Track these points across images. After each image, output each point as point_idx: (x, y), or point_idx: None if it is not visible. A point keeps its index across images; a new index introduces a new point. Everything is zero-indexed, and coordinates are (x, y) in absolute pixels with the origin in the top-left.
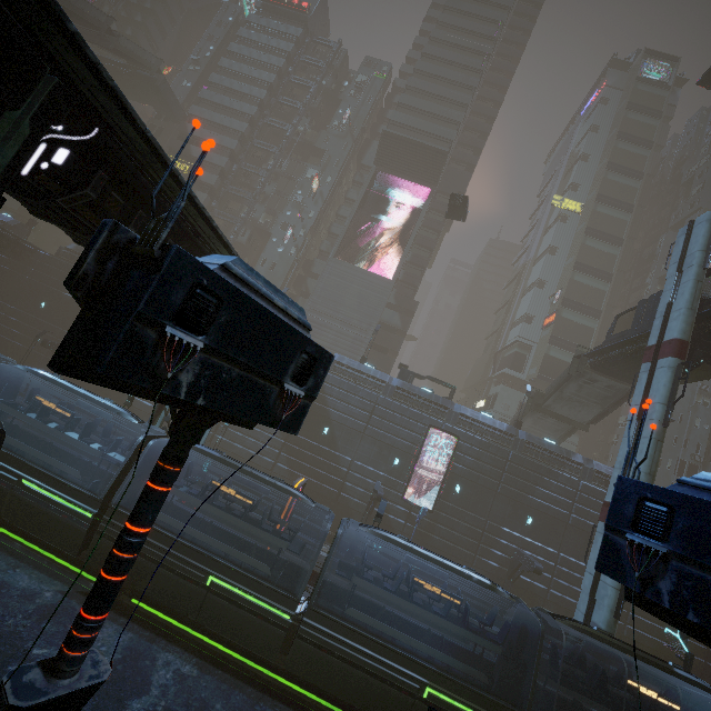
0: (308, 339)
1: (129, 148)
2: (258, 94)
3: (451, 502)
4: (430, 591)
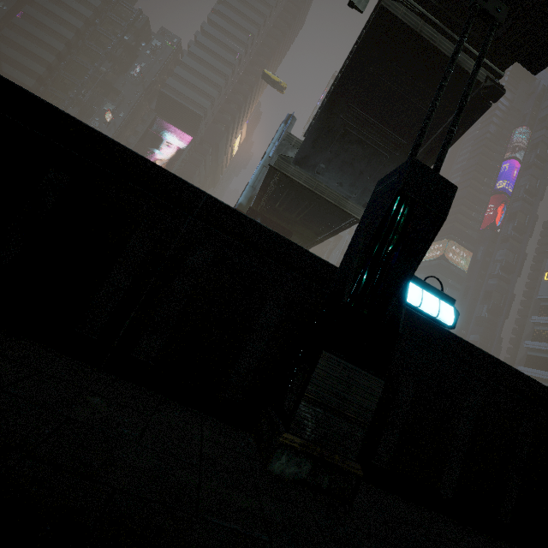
0: None
1: None
2: (66, 35)
3: None
4: None
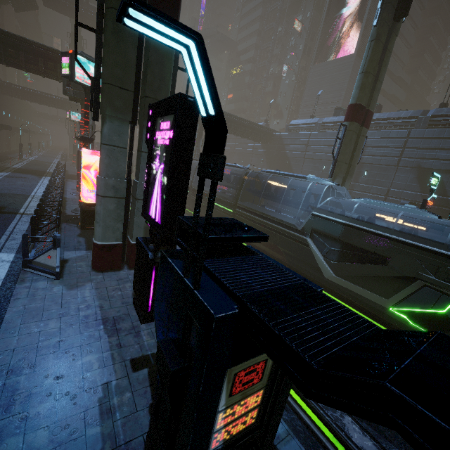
0: None
1: None
2: None
3: (362, 183)
4: None
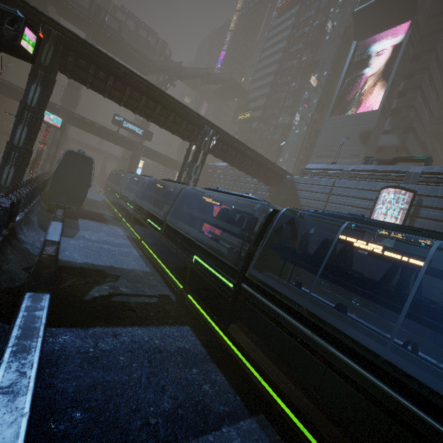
0: (10, 13)
1: (82, 45)
2: (277, 58)
3: None
4: (208, 202)
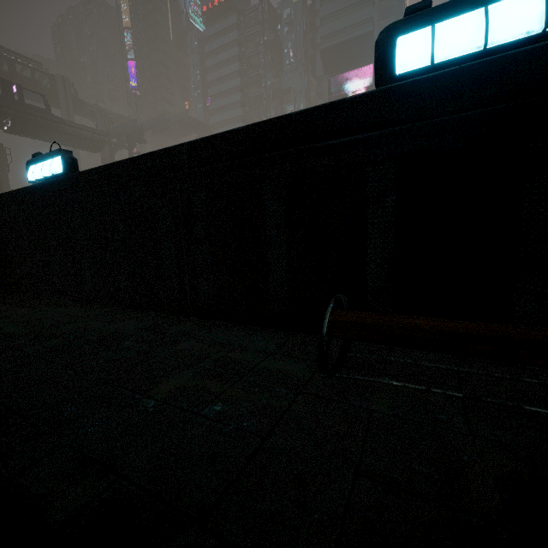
0: None
1: None
2: (236, 84)
3: None
4: None
